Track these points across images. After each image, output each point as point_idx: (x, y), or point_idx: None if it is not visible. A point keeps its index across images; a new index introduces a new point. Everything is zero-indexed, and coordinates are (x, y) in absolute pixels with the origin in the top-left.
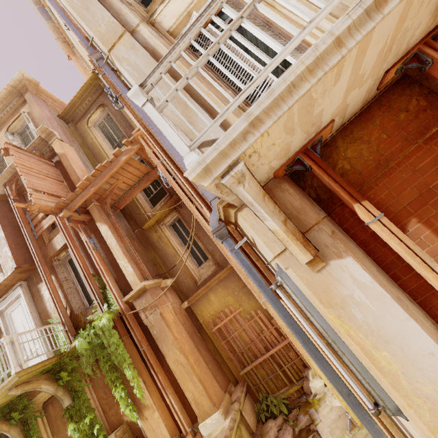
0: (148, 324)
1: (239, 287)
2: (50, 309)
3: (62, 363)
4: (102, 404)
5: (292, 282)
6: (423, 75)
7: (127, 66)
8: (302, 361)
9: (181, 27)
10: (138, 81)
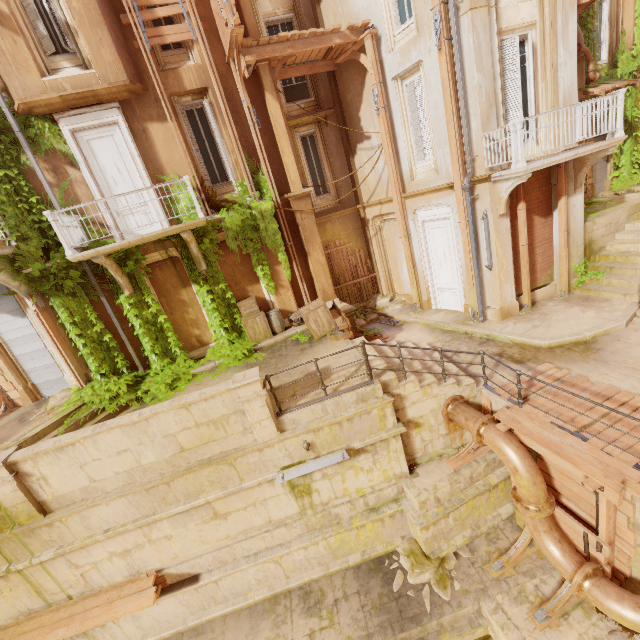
0: (301, 226)
1: (354, 227)
2: (166, 165)
3: (206, 229)
4: (228, 280)
5: (488, 220)
6: (553, 167)
7: (476, 38)
8: (373, 290)
9: (504, 33)
10: (477, 60)
